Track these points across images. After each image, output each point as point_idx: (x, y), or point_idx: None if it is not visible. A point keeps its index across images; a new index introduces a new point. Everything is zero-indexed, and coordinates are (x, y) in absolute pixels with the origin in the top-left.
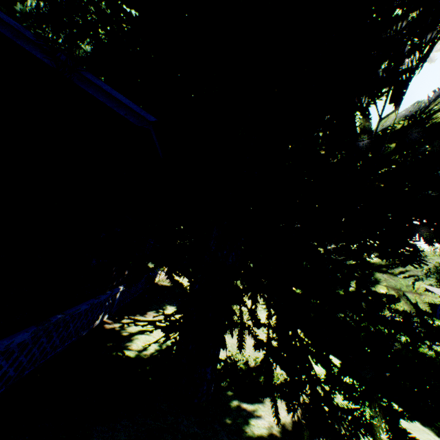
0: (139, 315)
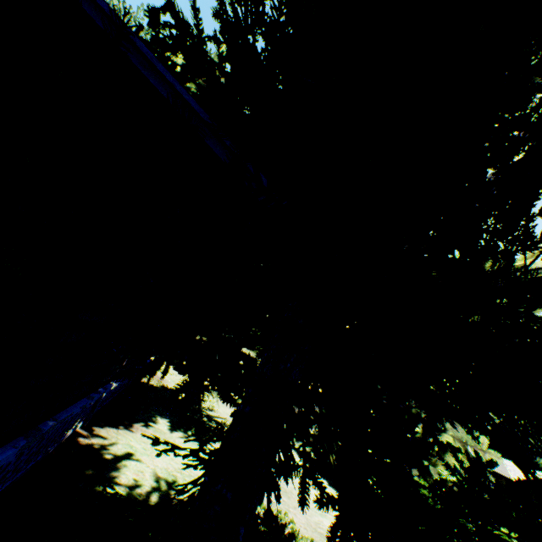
0: (123, 427)
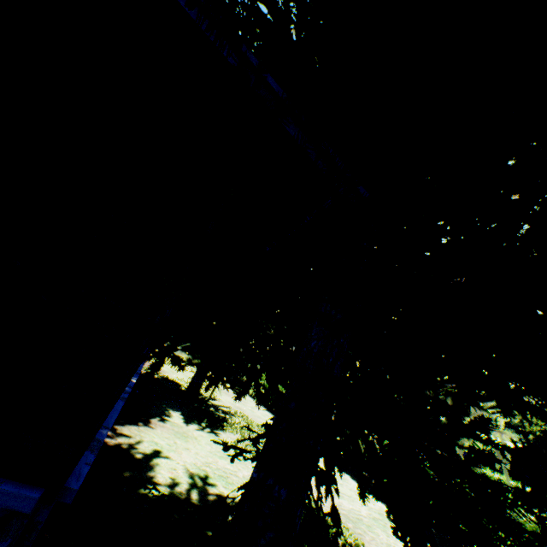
0: (142, 423)
